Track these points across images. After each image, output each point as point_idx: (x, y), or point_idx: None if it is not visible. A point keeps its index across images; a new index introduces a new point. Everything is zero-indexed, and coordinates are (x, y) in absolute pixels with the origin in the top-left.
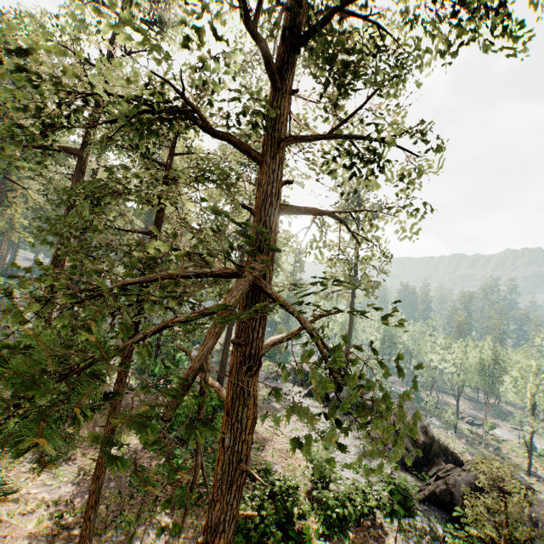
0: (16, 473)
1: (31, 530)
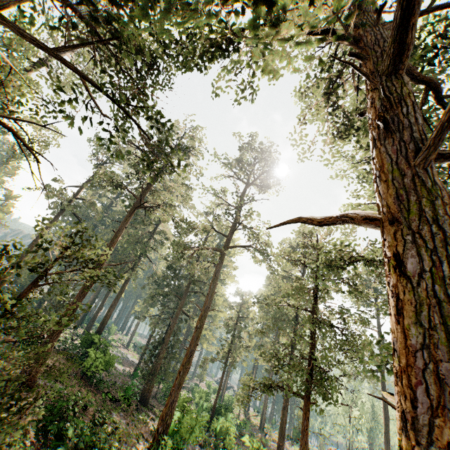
0: None
1: None
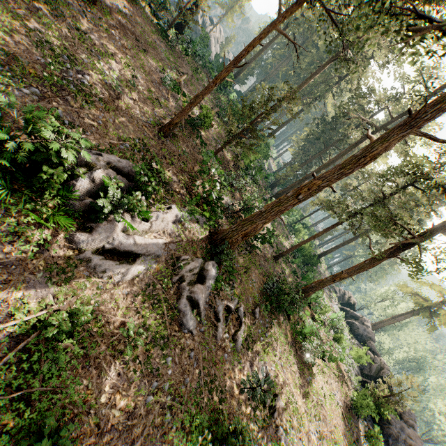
0: None
1: None
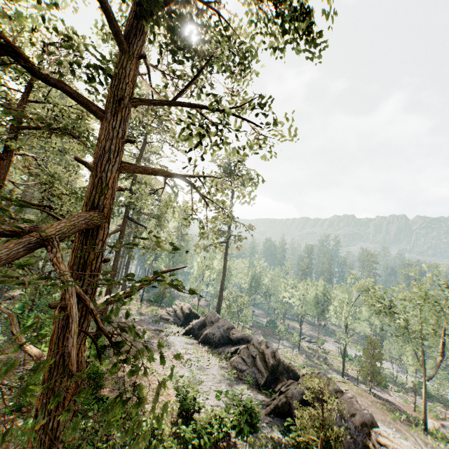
0: None
1: None
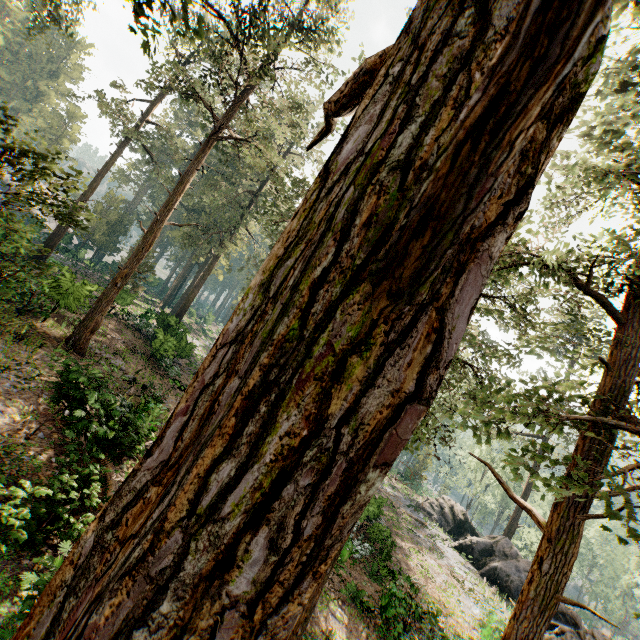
0: None
1: None
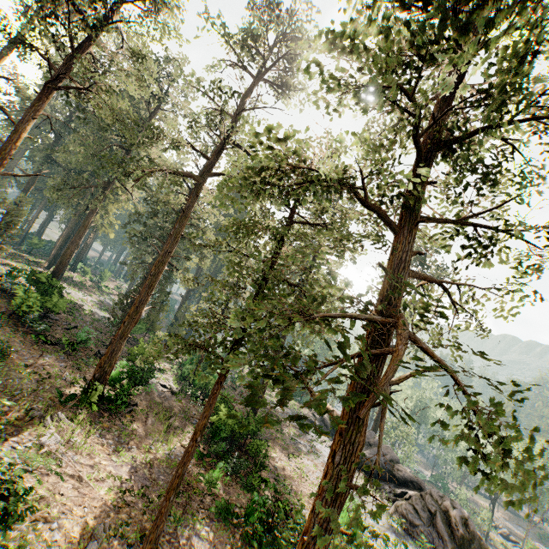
0: (91, 442)
1: (102, 497)
